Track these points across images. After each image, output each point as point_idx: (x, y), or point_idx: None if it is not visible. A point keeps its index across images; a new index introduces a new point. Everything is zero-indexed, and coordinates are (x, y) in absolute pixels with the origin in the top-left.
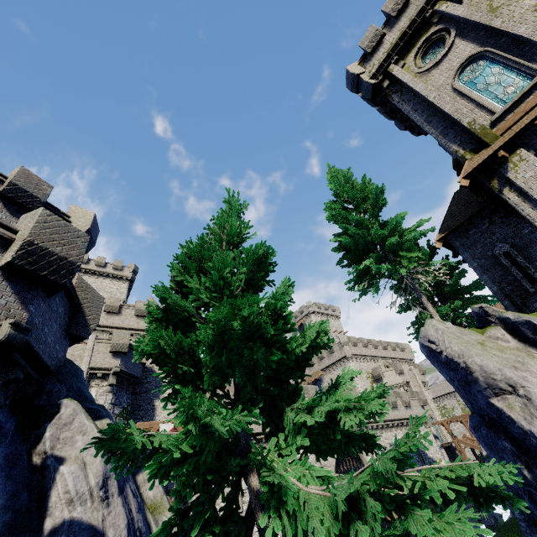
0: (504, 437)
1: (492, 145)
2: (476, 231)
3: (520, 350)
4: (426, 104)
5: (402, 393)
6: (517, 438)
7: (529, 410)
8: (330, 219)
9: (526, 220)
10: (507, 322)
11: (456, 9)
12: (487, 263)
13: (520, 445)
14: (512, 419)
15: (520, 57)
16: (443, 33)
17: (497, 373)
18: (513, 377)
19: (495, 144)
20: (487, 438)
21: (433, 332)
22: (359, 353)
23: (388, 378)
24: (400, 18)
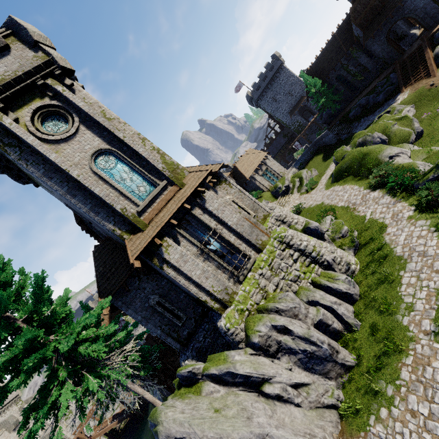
0: None
1: (145, 231)
2: (131, 288)
3: (229, 393)
4: (64, 175)
5: None
6: None
7: None
8: None
9: (161, 275)
10: (213, 376)
11: (75, 99)
12: (148, 313)
13: None
14: None
15: (142, 168)
16: (63, 111)
17: (252, 436)
18: (260, 431)
19: (148, 231)
20: None
21: (178, 428)
22: None
23: None
24: None
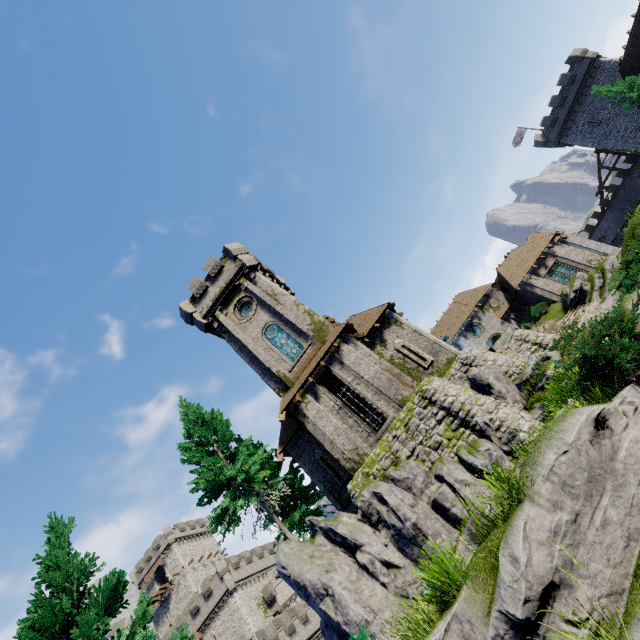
0: (333, 632)
1: (292, 389)
2: (302, 441)
3: (332, 550)
4: (248, 348)
5: (297, 608)
6: (337, 629)
7: (335, 604)
8: (182, 461)
9: None
10: (323, 530)
11: (254, 289)
12: (314, 467)
13: (340, 634)
14: (330, 616)
15: (294, 332)
16: (249, 299)
17: (318, 582)
18: (325, 581)
19: (294, 389)
20: (329, 637)
21: (283, 557)
22: (244, 576)
23: (282, 593)
24: (218, 279)
